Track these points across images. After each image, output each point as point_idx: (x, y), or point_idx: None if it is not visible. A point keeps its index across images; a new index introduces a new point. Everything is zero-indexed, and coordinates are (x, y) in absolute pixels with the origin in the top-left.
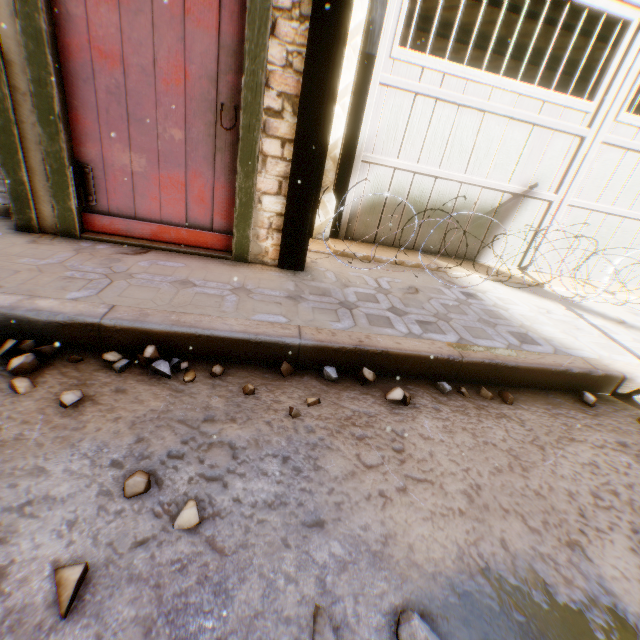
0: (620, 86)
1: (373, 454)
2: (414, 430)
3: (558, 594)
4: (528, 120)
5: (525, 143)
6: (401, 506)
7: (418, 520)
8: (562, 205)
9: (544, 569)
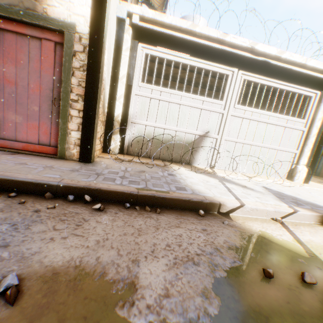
0: (232, 95)
1: (63, 226)
2: (95, 219)
3: (107, 276)
4: (198, 107)
5: (200, 115)
6: (57, 243)
7: (61, 248)
8: (222, 140)
9: (109, 268)
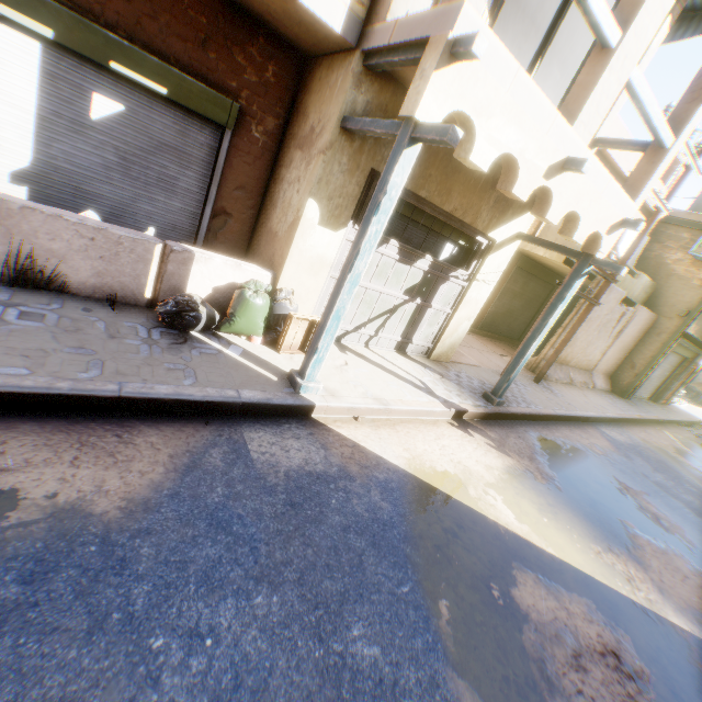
0: None
1: None
2: None
3: None
4: None
5: None
6: None
7: None
8: None
9: None
